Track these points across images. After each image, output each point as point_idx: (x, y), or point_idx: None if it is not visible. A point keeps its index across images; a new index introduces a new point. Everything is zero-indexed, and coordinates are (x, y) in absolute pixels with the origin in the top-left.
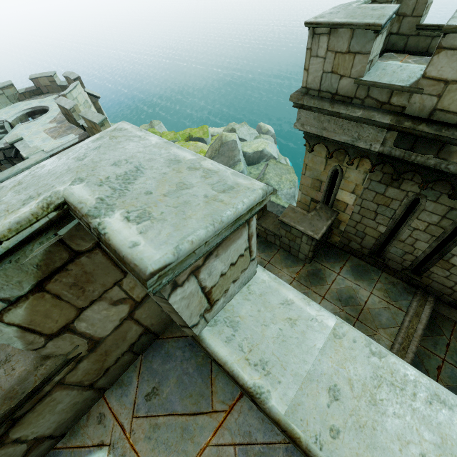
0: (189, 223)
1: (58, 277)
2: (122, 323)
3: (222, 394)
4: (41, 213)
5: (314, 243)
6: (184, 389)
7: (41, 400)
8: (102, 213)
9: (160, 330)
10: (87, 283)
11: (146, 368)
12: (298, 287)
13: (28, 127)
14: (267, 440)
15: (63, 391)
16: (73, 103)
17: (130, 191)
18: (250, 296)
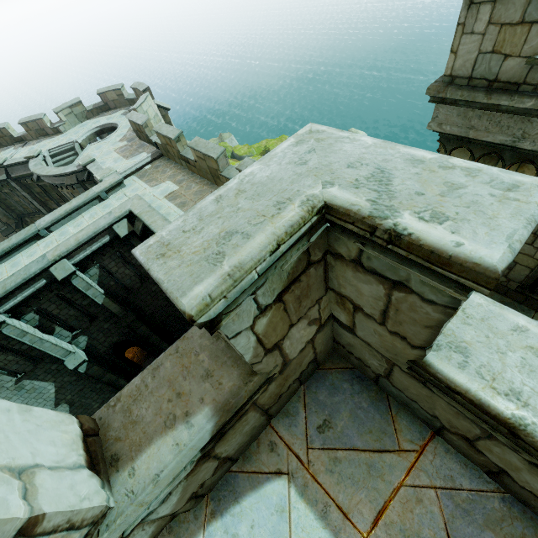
0: (500, 222)
1: (294, 288)
2: (305, 347)
3: (408, 433)
4: (307, 217)
5: None
6: (361, 424)
7: (240, 418)
8: (388, 214)
9: (322, 360)
10: (304, 298)
11: (311, 399)
12: None
13: (98, 147)
14: (475, 487)
15: (252, 412)
16: (146, 117)
17: (396, 193)
18: (470, 321)
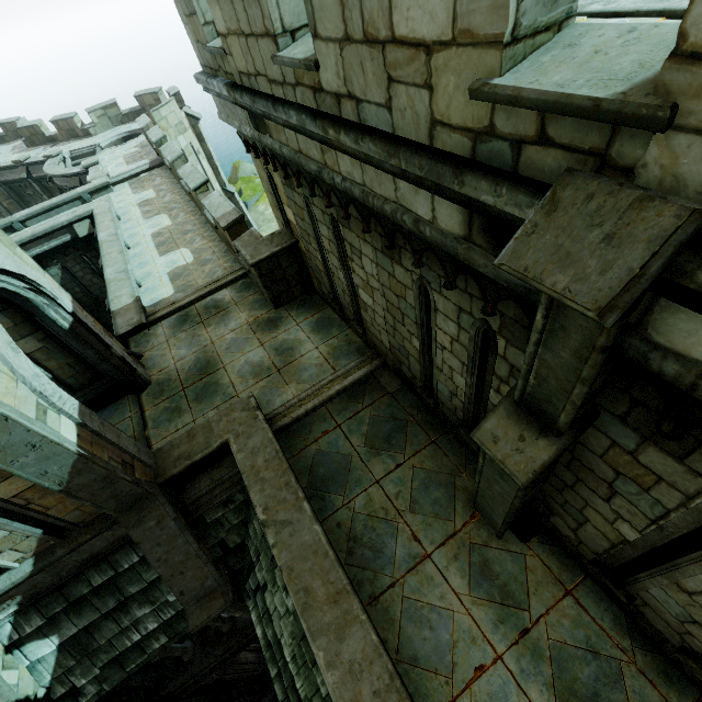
0: None
1: None
2: None
3: None
4: None
5: (256, 272)
6: None
7: None
8: None
9: None
10: None
11: None
12: (245, 331)
13: (112, 152)
14: None
15: None
16: (149, 120)
17: None
18: None
